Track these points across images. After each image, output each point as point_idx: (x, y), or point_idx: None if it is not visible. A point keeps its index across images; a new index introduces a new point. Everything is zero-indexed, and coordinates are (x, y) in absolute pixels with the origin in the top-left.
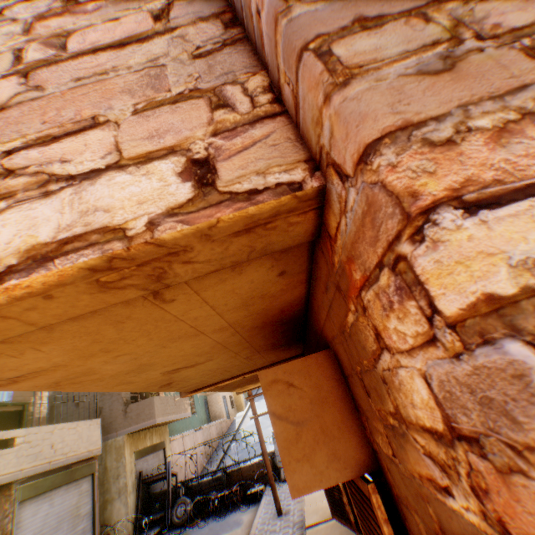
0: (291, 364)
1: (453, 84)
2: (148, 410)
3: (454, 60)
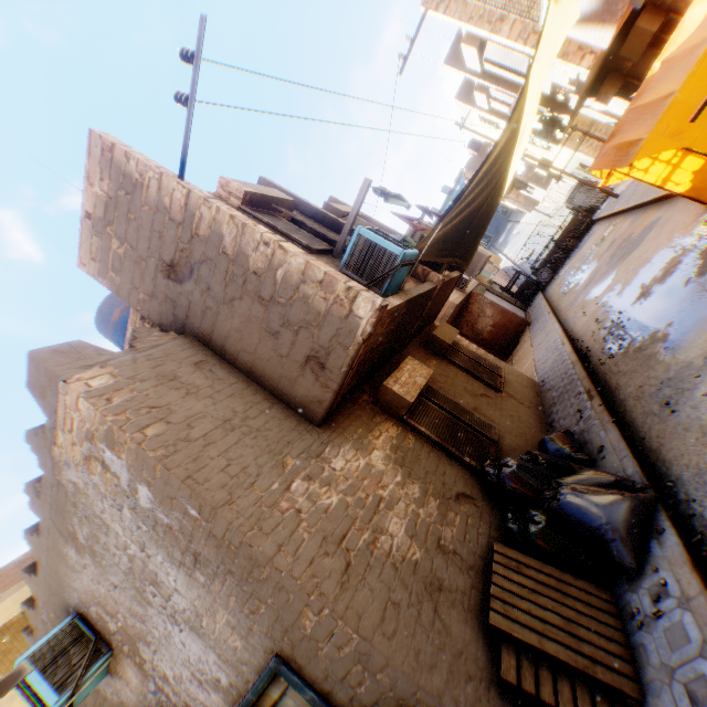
0: (638, 18)
1: None
2: (476, 257)
3: None
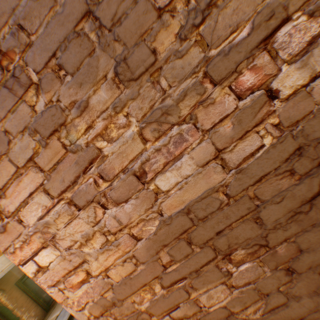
0: None
1: (9, 235)
2: None
3: (6, 227)
